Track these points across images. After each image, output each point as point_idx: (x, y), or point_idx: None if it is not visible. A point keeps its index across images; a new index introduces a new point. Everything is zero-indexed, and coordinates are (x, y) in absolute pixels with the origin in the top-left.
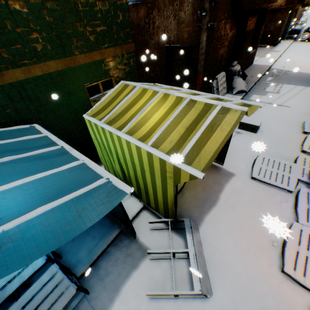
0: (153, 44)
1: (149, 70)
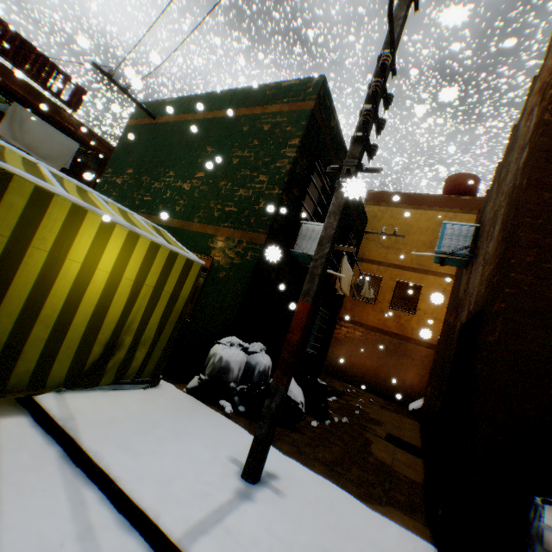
0: (457, 329)
1: (439, 393)
